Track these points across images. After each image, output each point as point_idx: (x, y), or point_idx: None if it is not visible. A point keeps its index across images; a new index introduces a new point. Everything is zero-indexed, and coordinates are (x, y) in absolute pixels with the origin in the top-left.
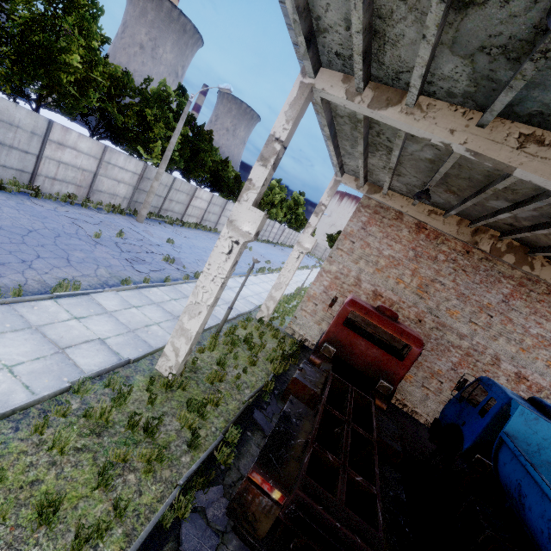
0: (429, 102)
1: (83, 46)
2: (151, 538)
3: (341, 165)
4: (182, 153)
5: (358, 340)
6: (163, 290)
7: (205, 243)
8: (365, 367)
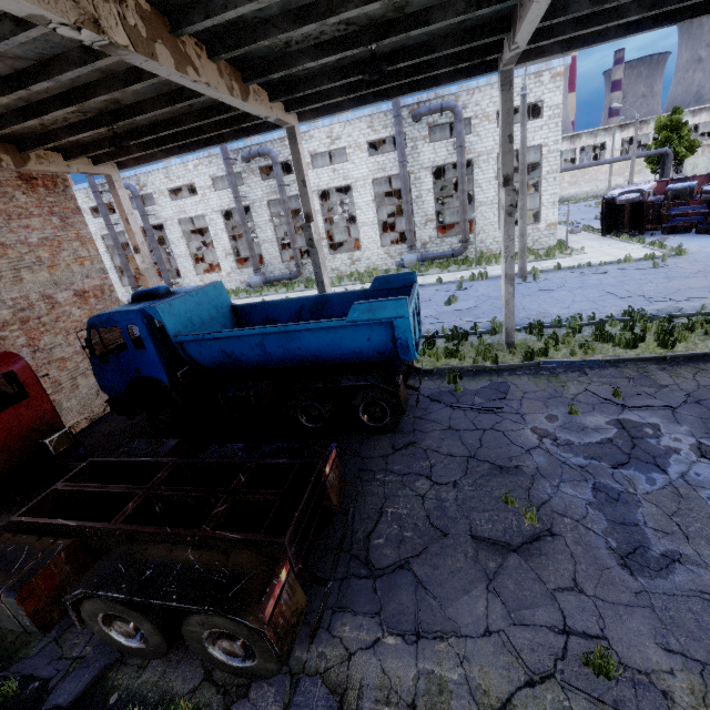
0: None
1: None
2: None
3: None
4: None
5: None
6: None
7: None
8: (6, 461)
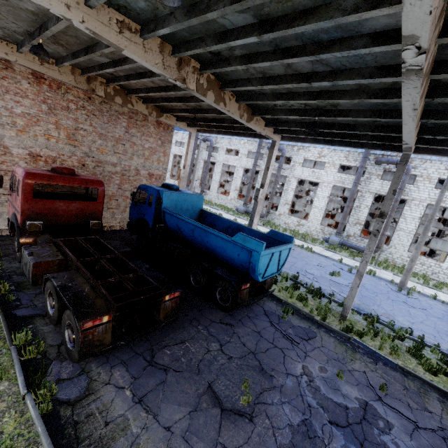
0: None
1: None
2: (46, 425)
3: None
4: None
5: (56, 204)
6: None
7: None
8: (74, 220)
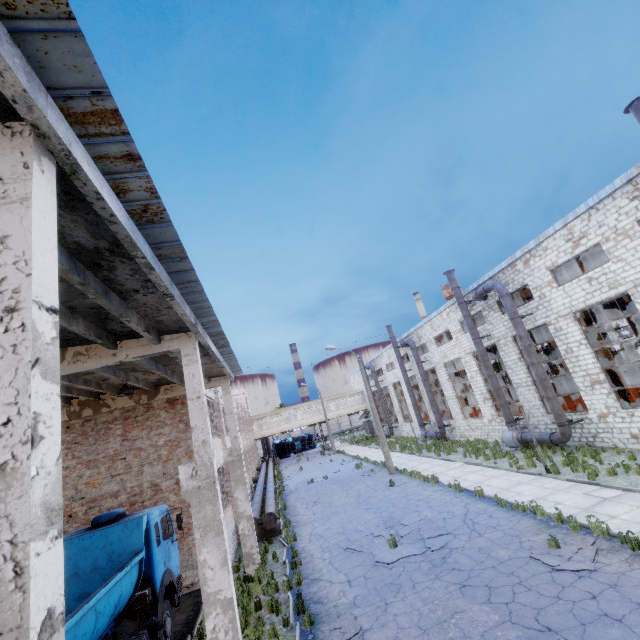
0: None
1: None
2: None
3: None
4: None
5: None
6: None
7: None
8: None
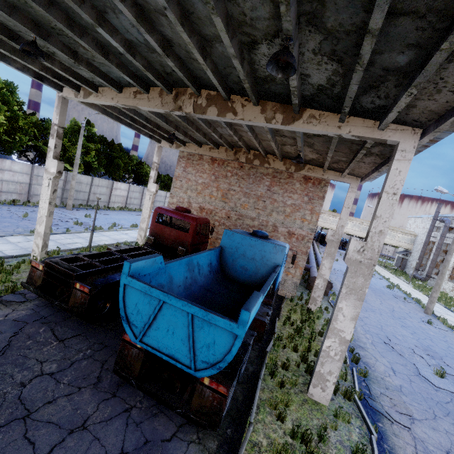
0: (102, 89)
1: (8, 110)
2: None
3: (150, 136)
4: (99, 162)
5: (165, 229)
6: (62, 235)
7: (123, 216)
8: (172, 243)
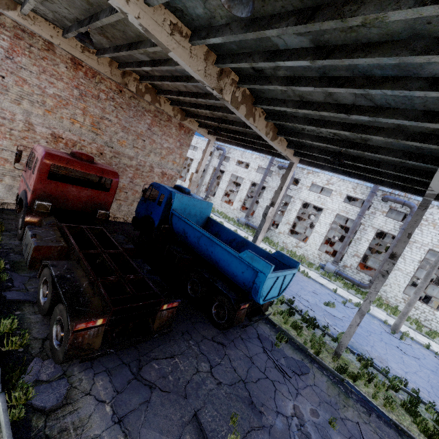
0: None
1: None
2: (14, 435)
3: None
4: None
5: (69, 188)
6: None
7: None
8: (82, 206)
